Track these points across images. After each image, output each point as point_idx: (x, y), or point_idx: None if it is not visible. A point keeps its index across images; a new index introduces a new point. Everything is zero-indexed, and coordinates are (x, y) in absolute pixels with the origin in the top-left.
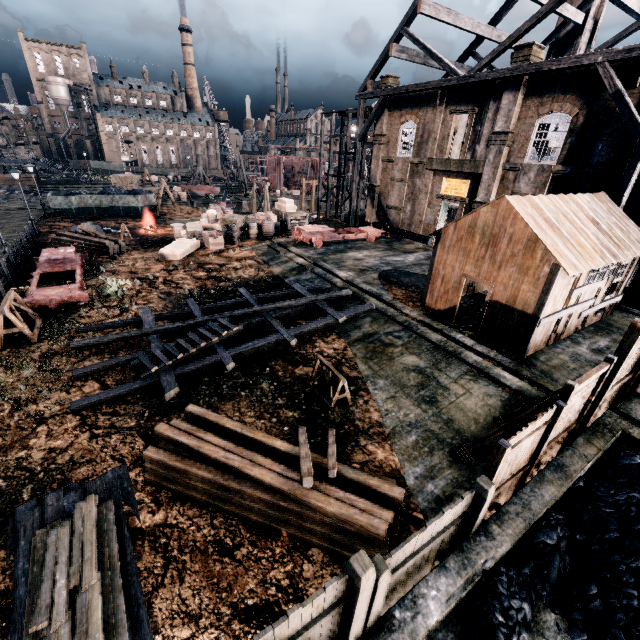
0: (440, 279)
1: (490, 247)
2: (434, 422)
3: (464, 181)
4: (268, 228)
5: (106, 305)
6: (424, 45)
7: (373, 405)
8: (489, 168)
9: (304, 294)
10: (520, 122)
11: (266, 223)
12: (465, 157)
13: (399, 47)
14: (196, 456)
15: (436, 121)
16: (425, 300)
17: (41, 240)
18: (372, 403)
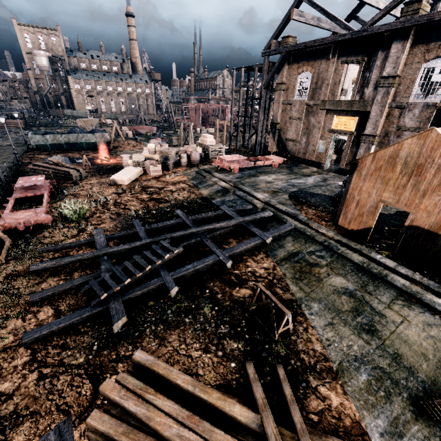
0: (354, 203)
1: (413, 176)
2: (381, 357)
3: (353, 118)
4: (195, 157)
5: (66, 225)
6: (321, 7)
7: (313, 333)
8: (377, 106)
9: (231, 215)
10: (406, 67)
11: (193, 154)
12: (354, 98)
13: (298, 12)
14: (145, 425)
15: (329, 70)
16: (338, 220)
17: (22, 169)
18: (312, 331)
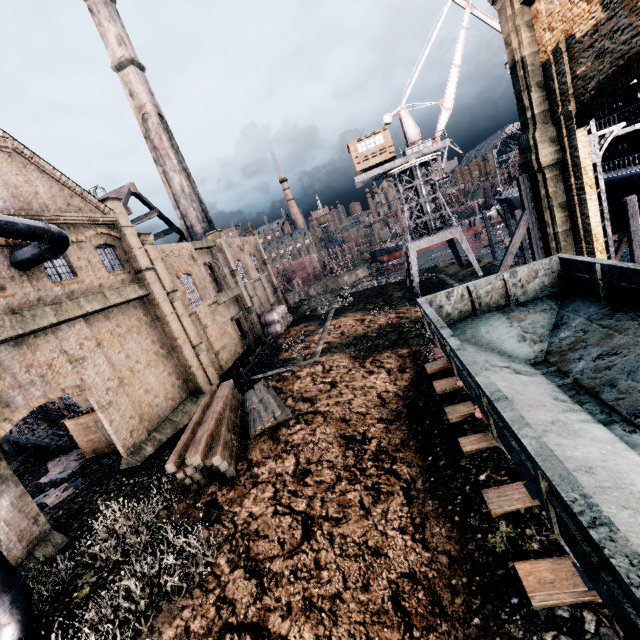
0: None
1: None
2: None
3: None
4: None
5: None
6: None
7: None
8: None
9: None
10: None
11: None
12: None
13: None
14: None
15: None
16: None
17: None
18: None
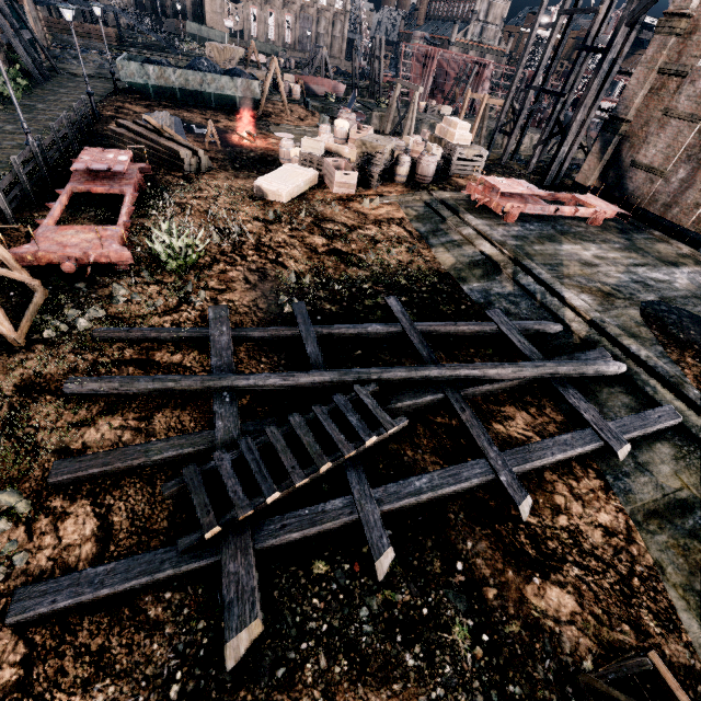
0: None
1: None
2: None
3: None
4: (427, 169)
5: (157, 279)
6: None
7: None
8: None
9: (518, 344)
10: None
11: (426, 159)
12: None
13: None
14: None
15: None
16: None
17: (98, 129)
18: None
